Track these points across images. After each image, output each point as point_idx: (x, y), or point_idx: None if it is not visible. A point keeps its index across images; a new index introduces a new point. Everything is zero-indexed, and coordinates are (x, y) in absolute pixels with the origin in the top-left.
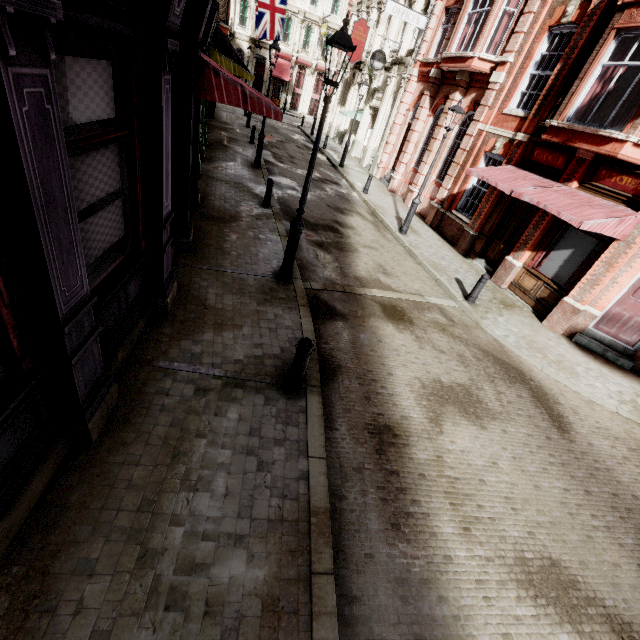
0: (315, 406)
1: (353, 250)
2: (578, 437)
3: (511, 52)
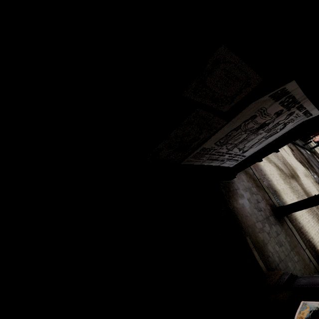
0: None
1: None
2: None
3: None
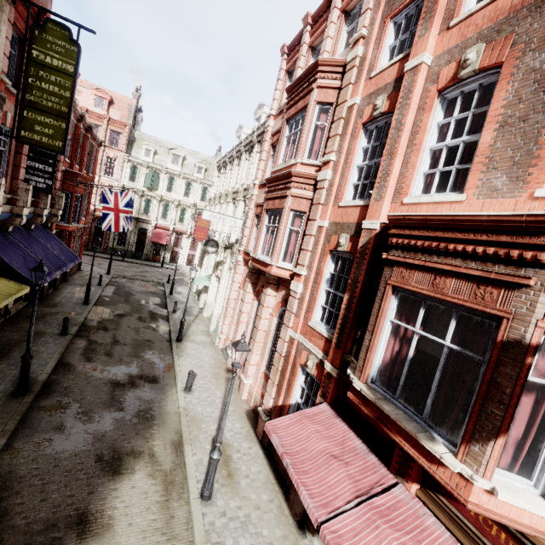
0: None
1: None
2: None
3: (303, 266)
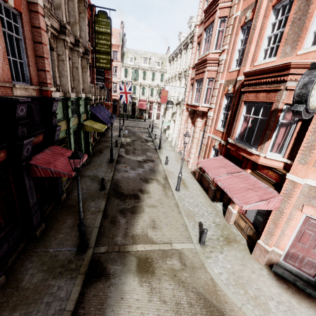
0: None
1: (141, 211)
2: None
3: (213, 104)
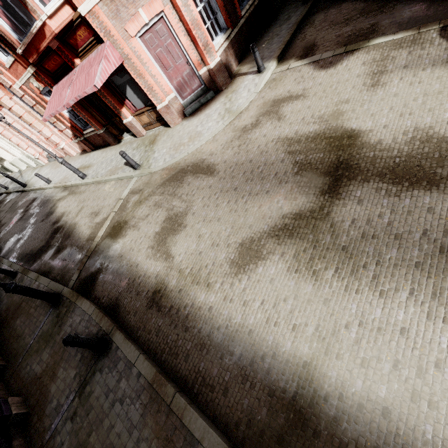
0: (119, 338)
1: (74, 227)
2: (219, 166)
3: None
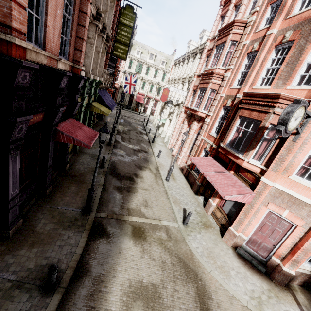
0: (54, 302)
1: (135, 191)
2: None
3: (211, 112)
